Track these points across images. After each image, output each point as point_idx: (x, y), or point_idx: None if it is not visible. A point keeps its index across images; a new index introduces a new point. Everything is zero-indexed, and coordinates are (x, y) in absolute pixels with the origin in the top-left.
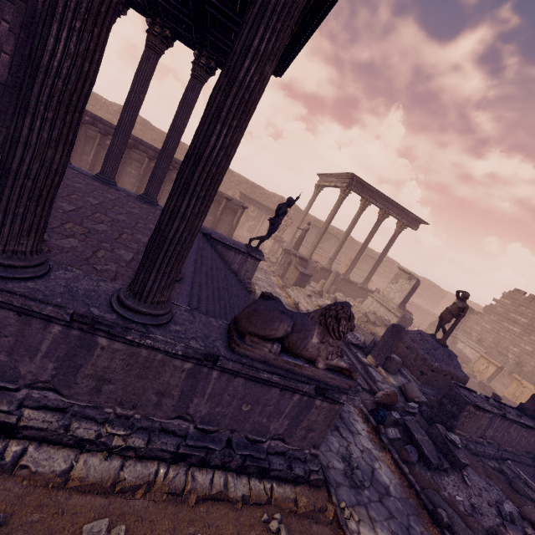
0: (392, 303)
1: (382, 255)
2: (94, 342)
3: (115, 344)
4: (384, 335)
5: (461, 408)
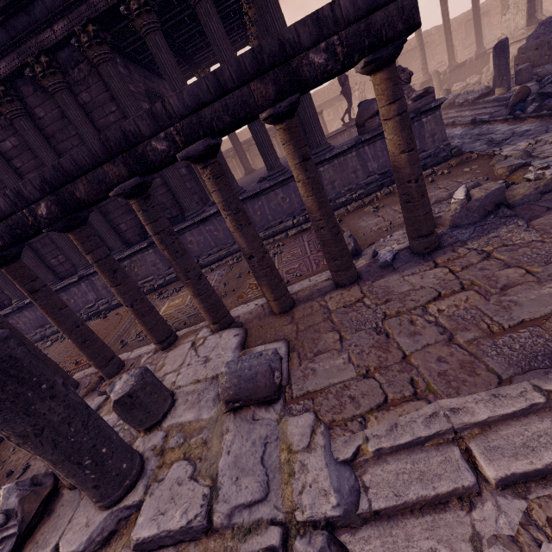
0: (518, 31)
1: (474, 4)
2: (319, 172)
3: (325, 167)
4: (493, 64)
5: None
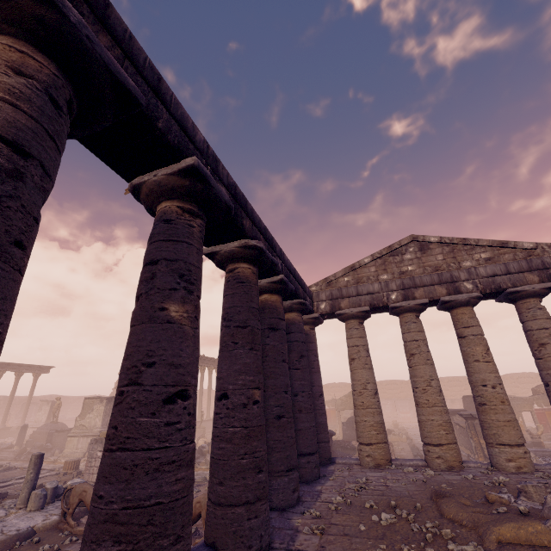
0: (42, 422)
1: (29, 398)
2: None
3: None
4: (19, 433)
5: (52, 435)
